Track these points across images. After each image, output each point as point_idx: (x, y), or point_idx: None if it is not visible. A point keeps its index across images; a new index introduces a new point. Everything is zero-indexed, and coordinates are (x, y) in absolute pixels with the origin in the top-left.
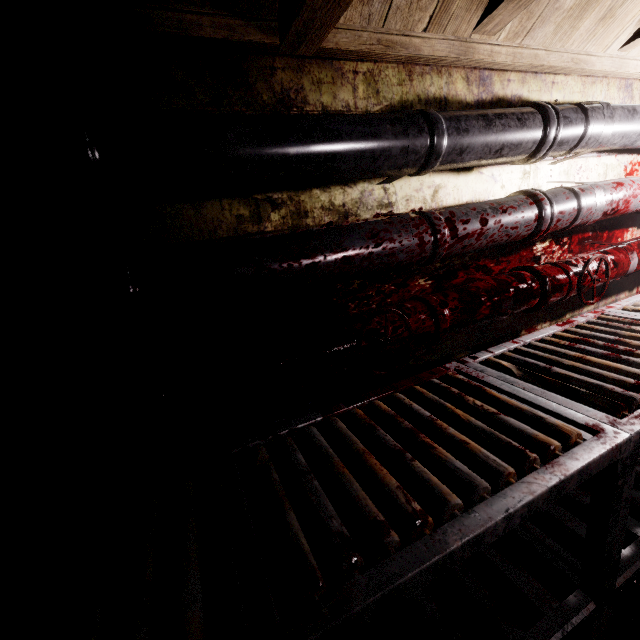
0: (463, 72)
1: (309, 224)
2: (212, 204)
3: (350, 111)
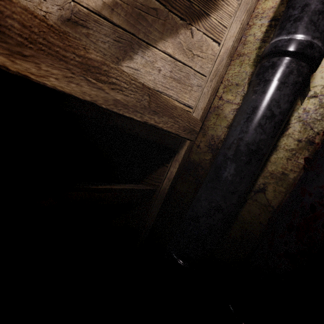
0: (260, 1)
1: (293, 176)
2: (237, 222)
3: (237, 109)
